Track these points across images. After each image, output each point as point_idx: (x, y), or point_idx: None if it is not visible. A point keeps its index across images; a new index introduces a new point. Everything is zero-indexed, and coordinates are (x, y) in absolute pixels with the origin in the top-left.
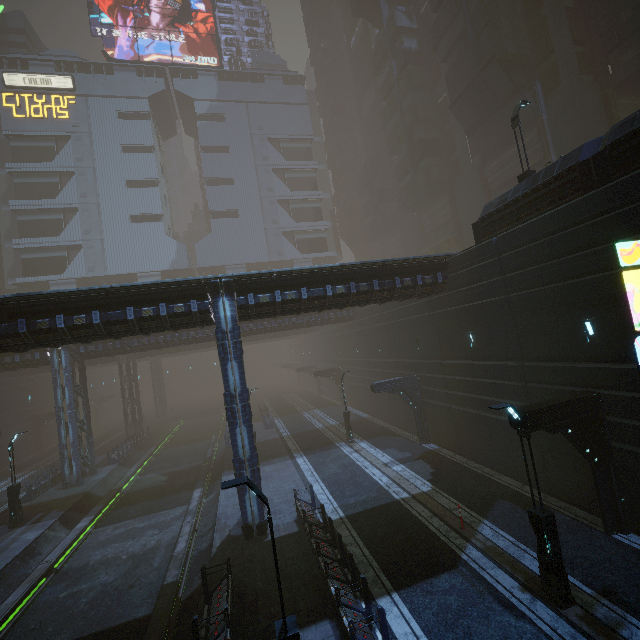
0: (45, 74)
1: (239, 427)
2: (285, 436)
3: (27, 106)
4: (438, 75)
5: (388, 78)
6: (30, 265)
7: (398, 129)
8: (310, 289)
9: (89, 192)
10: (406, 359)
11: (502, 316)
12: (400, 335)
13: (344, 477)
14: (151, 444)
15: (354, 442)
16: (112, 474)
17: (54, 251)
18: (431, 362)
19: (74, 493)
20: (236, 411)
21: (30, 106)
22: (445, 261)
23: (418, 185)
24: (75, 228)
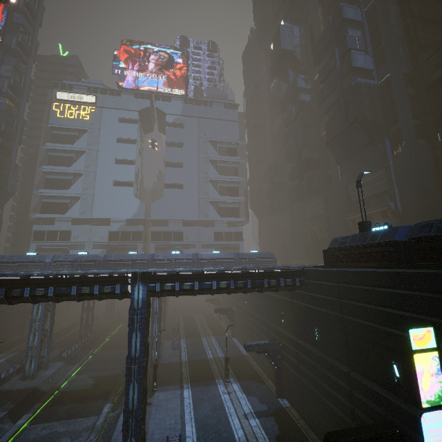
0: (81, 93)
1: (132, 383)
2: (183, 361)
3: (66, 111)
4: (322, 119)
5: (289, 116)
6: (46, 206)
7: (292, 149)
8: (201, 282)
9: (91, 164)
10: (275, 324)
11: (338, 328)
12: (272, 305)
13: (211, 422)
14: (94, 343)
15: (229, 382)
16: (59, 371)
17: (63, 199)
18: (289, 337)
19: (27, 386)
20: (133, 371)
21: (68, 111)
22: (303, 270)
23: (302, 188)
24: (78, 186)
